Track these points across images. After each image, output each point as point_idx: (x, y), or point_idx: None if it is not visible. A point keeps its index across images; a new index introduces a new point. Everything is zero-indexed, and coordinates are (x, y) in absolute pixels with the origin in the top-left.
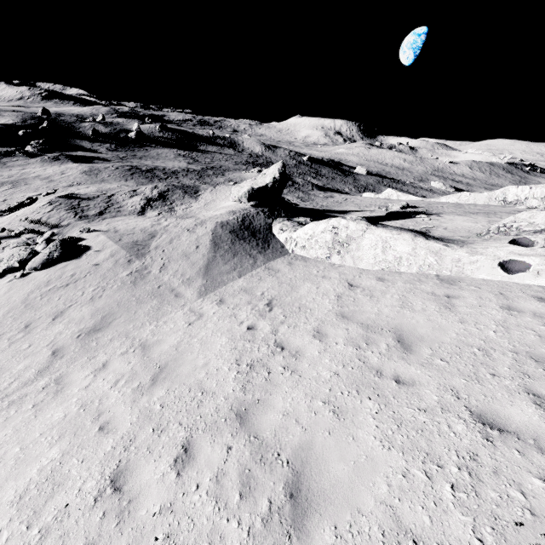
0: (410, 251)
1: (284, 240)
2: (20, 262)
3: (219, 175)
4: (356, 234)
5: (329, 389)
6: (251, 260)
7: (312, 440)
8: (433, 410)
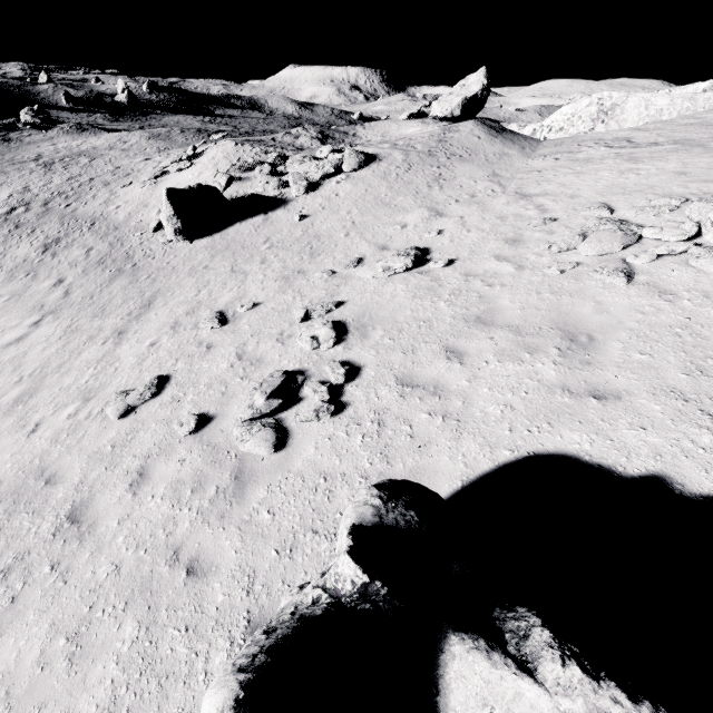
0: (669, 103)
1: (531, 132)
2: (334, 168)
3: None
4: (620, 101)
5: None
6: (526, 143)
7: None
8: None
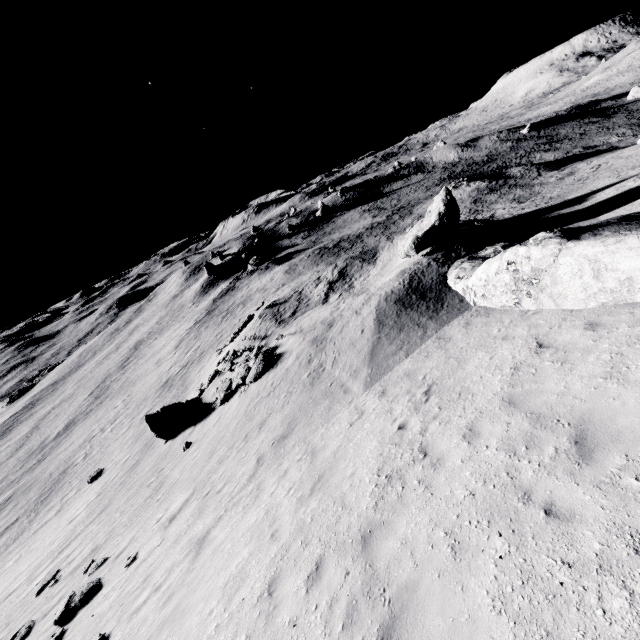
0: None
1: (462, 291)
2: (242, 379)
3: (405, 217)
4: (544, 263)
5: (456, 515)
6: (420, 331)
7: (418, 581)
8: (583, 565)
